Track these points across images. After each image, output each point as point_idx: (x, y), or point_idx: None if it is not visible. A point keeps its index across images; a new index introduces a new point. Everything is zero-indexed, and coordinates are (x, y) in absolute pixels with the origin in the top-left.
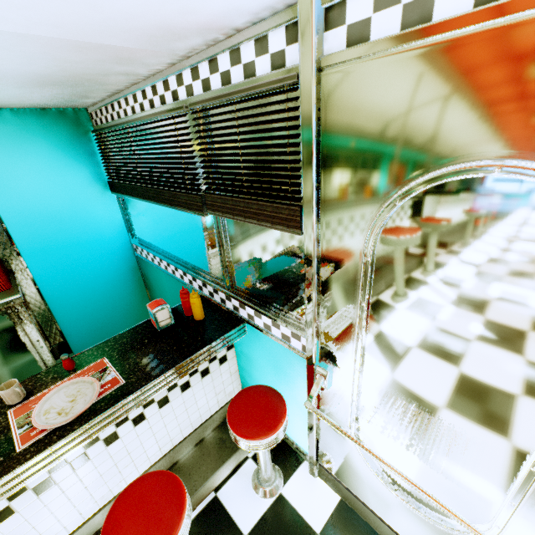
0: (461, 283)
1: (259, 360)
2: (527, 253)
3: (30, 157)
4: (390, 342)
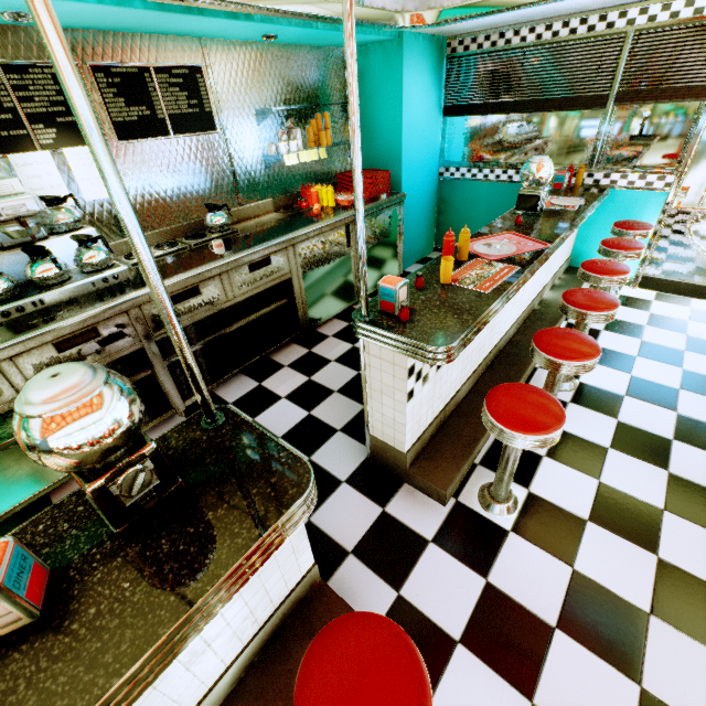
0: None
1: (604, 219)
2: None
3: (420, 78)
4: None
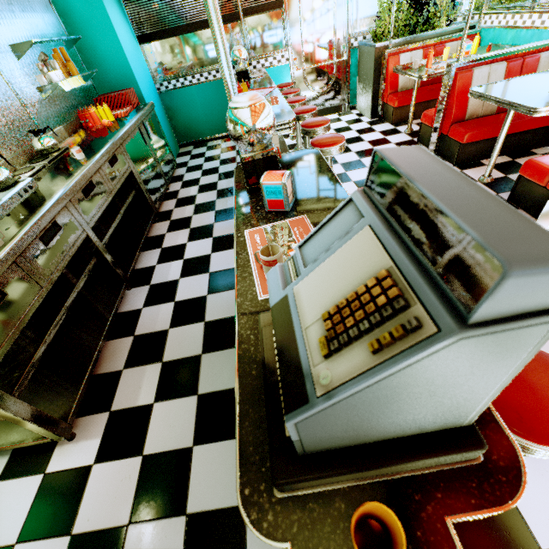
0: (316, 7)
1: None
2: None
3: (116, 13)
4: (308, 34)
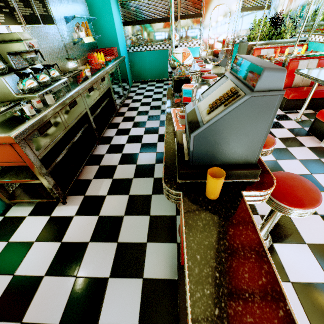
0: (219, 19)
1: None
2: (224, 13)
3: (115, 8)
4: (212, 33)
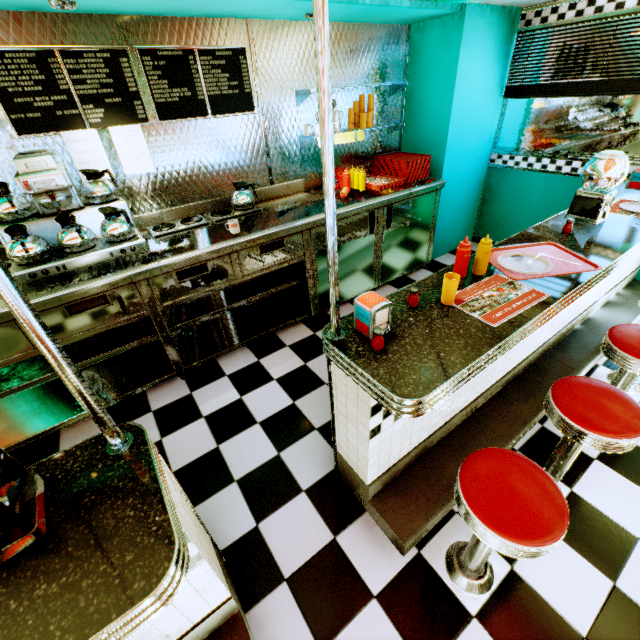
0: None
1: None
2: None
3: (481, 55)
4: None
